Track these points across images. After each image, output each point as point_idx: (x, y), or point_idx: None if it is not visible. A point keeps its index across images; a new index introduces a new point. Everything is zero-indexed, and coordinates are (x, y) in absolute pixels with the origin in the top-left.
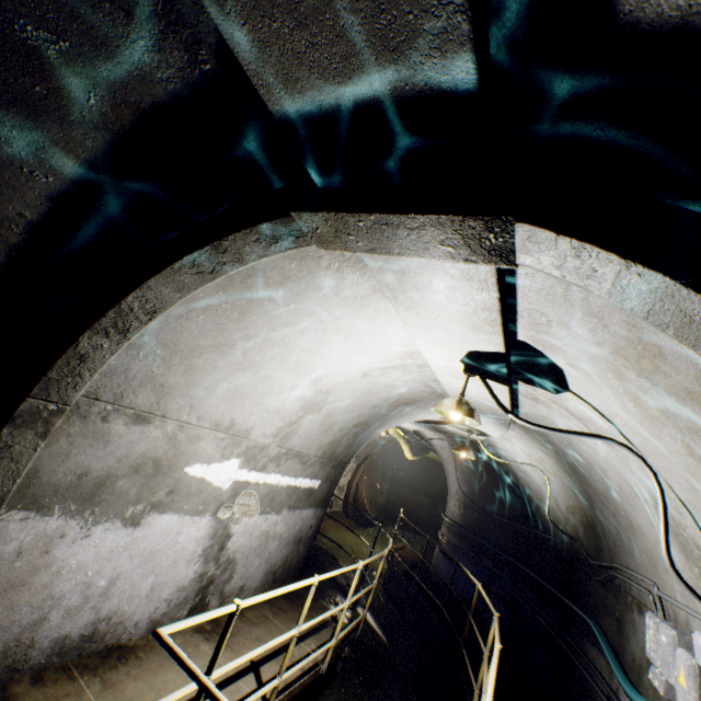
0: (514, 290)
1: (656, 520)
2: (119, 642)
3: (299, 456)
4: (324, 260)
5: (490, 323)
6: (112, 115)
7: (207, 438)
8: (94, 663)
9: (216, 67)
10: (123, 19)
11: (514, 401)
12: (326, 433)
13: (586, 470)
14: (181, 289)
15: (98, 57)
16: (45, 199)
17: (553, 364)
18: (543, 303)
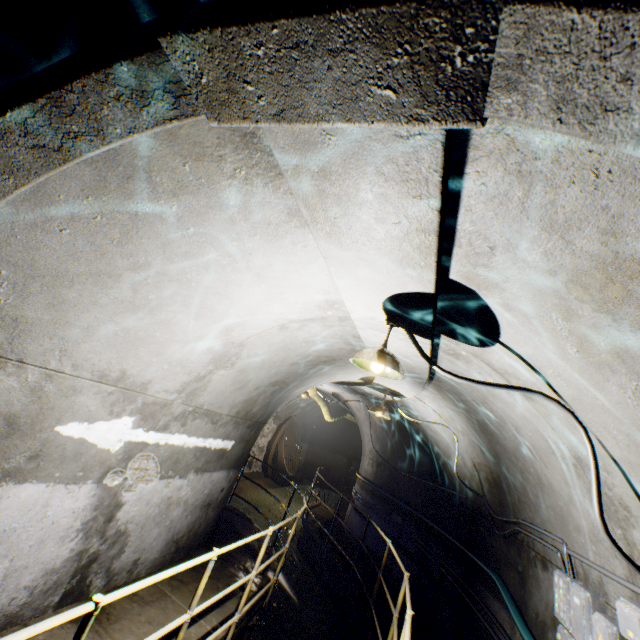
0: (456, 205)
1: (574, 478)
2: None
3: (209, 414)
4: (227, 162)
5: (423, 252)
6: None
7: (88, 391)
8: None
9: None
10: None
11: (433, 358)
12: (241, 390)
13: (497, 428)
14: (14, 172)
15: None
16: None
17: (485, 308)
18: (491, 221)
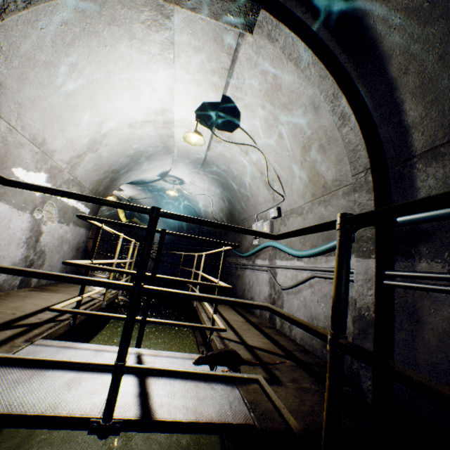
0: (236, 60)
1: (260, 183)
2: None
3: (80, 186)
4: (144, 15)
5: (222, 79)
6: None
7: (27, 148)
8: None
9: None
10: None
11: (208, 148)
12: (97, 172)
13: (233, 182)
14: None
15: None
16: None
17: (238, 110)
18: (246, 69)
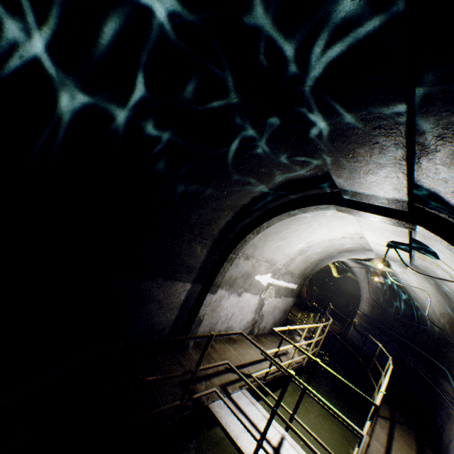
0: None
1: None
2: (231, 336)
3: (291, 273)
4: None
5: (403, 235)
6: (282, 181)
7: (262, 265)
8: (227, 341)
9: (321, 174)
10: (300, 168)
11: (411, 257)
12: (304, 263)
13: (451, 295)
14: (280, 220)
15: (287, 173)
16: (251, 199)
17: (432, 250)
18: None
